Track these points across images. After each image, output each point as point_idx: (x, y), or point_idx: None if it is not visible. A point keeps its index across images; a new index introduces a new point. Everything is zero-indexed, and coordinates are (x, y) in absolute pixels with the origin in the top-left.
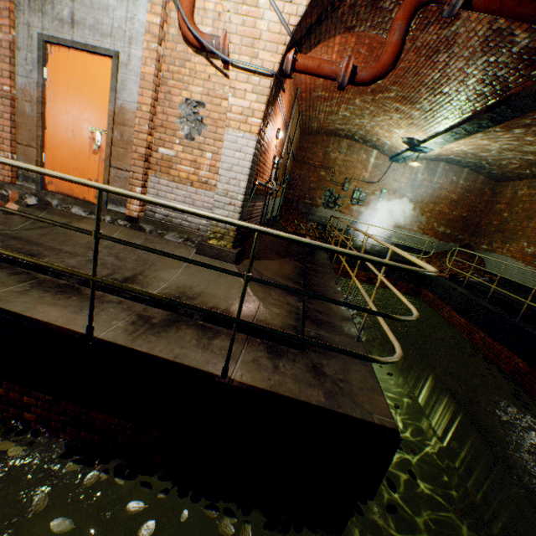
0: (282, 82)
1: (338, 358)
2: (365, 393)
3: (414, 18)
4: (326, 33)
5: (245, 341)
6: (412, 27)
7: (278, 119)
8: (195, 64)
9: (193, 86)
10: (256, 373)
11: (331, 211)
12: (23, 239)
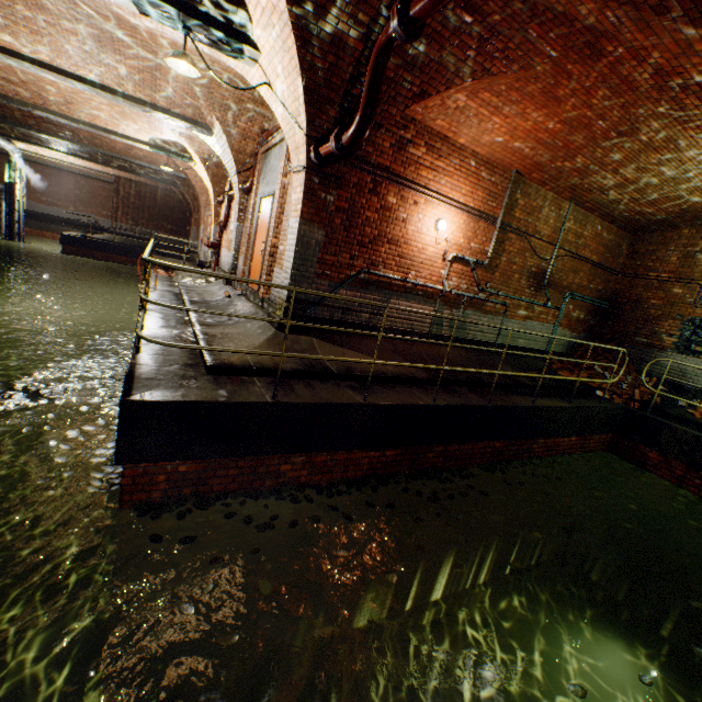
0: (336, 171)
1: (220, 387)
2: (173, 393)
3: (382, 64)
4: (379, 114)
5: (192, 358)
6: (510, 47)
7: (433, 209)
8: None
9: None
10: (154, 360)
11: (694, 359)
12: (211, 308)
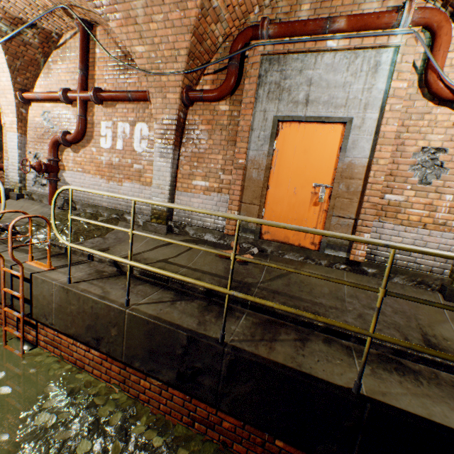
0: None
1: None
2: None
3: None
4: None
5: None
6: None
7: None
8: (435, 115)
9: (430, 135)
10: None
11: None
12: (280, 292)
